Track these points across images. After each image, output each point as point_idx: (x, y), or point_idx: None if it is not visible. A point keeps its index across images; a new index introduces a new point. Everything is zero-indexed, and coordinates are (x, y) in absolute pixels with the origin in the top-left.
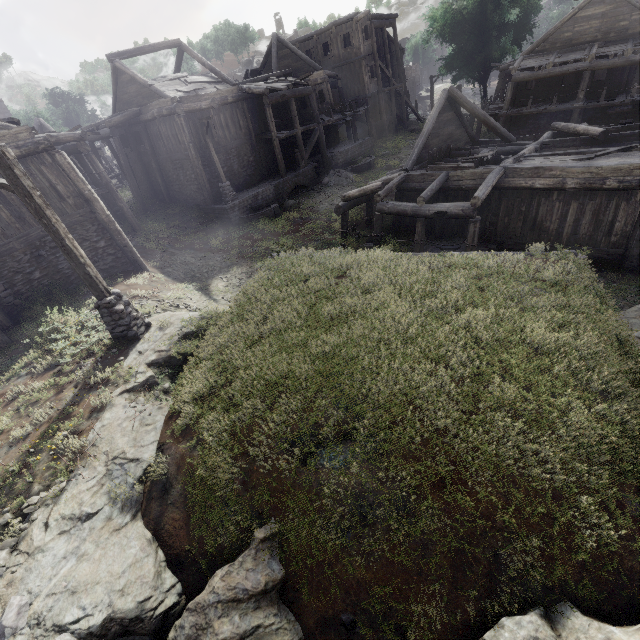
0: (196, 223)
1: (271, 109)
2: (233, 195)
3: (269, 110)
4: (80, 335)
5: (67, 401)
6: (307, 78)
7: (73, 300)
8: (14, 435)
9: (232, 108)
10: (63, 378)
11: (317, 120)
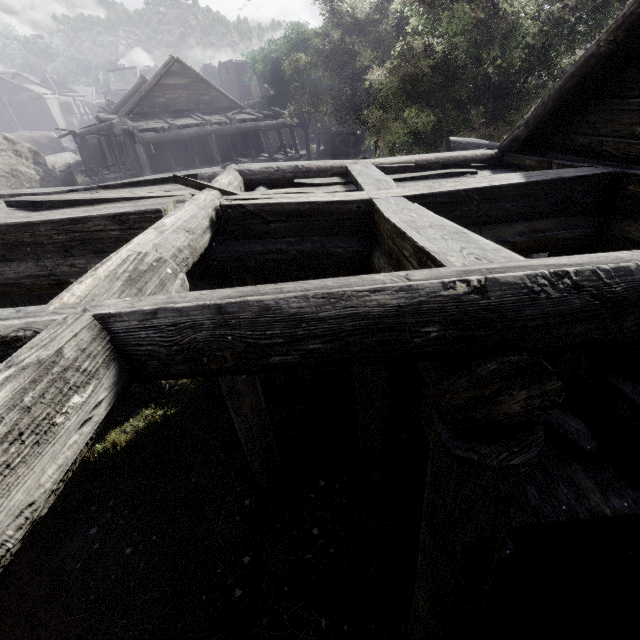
0: None
1: None
2: None
3: None
4: None
5: None
6: None
7: None
8: None
9: None
10: None
11: None
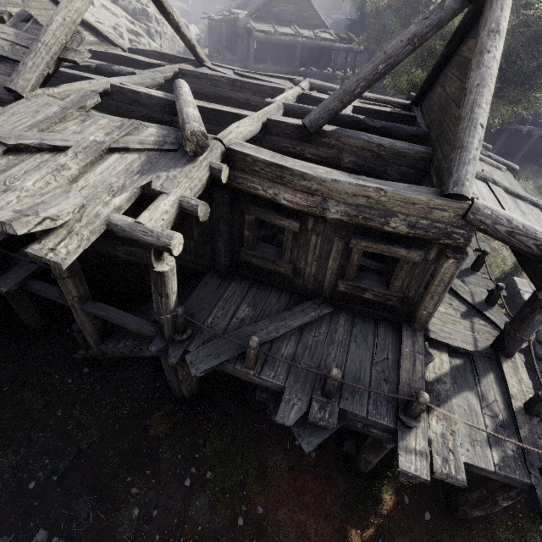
0: None
1: None
2: None
3: None
4: None
5: None
6: None
7: None
8: None
9: None
10: None
11: None
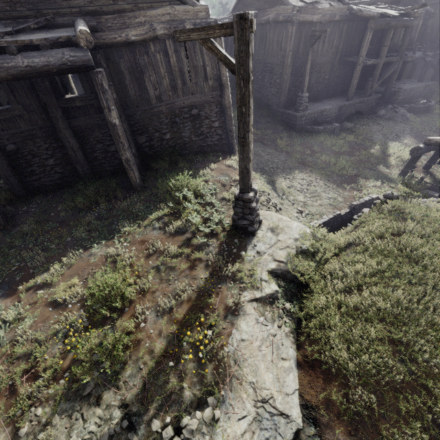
0: (265, 120)
1: (371, 34)
2: (305, 106)
3: (369, 35)
4: (198, 205)
5: (203, 285)
6: (415, 9)
7: (187, 165)
8: (161, 305)
9: (334, 26)
10: (195, 253)
11: (401, 54)
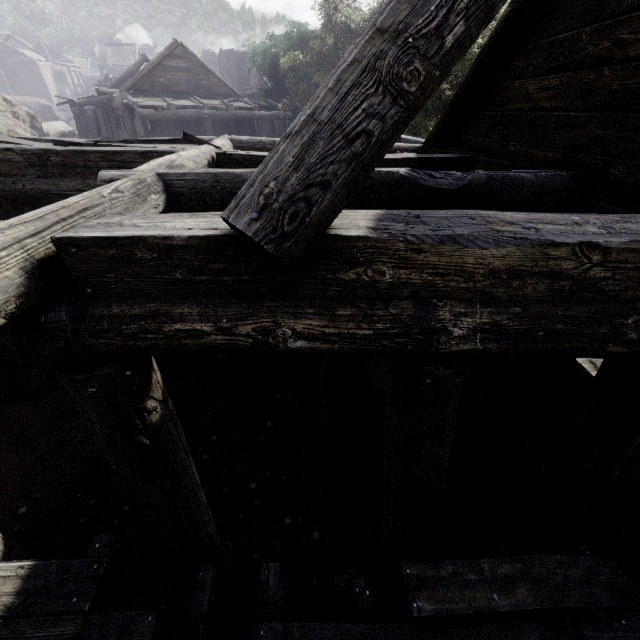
0: None
1: None
2: None
3: None
4: None
5: None
6: None
7: None
8: None
9: None
10: None
11: None
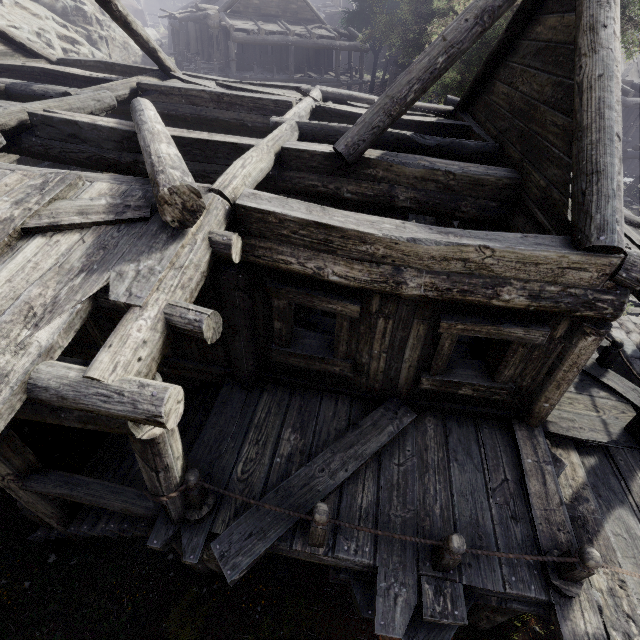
0: None
1: None
2: None
3: None
4: None
5: None
6: None
7: None
8: None
9: None
10: None
11: None
